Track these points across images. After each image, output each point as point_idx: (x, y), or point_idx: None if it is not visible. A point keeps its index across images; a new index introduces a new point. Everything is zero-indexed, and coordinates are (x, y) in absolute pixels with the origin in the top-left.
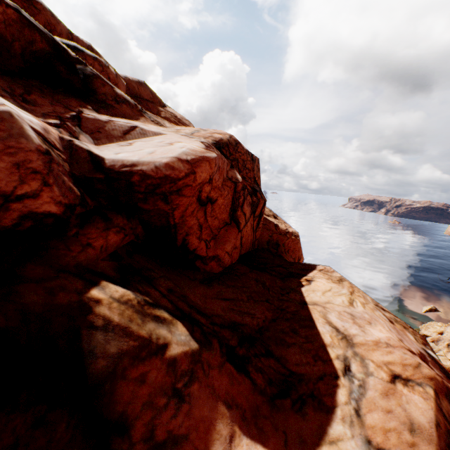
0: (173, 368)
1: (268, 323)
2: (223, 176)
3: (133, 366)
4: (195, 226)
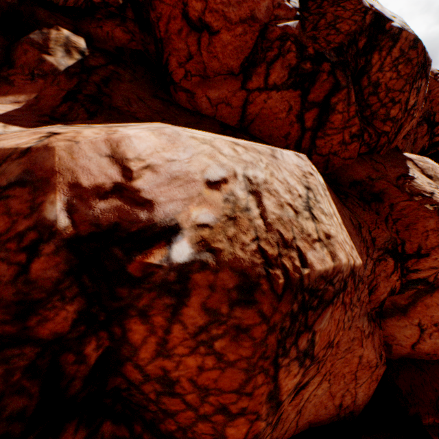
0: (40, 63)
1: (129, 115)
2: (250, 11)
3: (27, 44)
4: (183, 52)
